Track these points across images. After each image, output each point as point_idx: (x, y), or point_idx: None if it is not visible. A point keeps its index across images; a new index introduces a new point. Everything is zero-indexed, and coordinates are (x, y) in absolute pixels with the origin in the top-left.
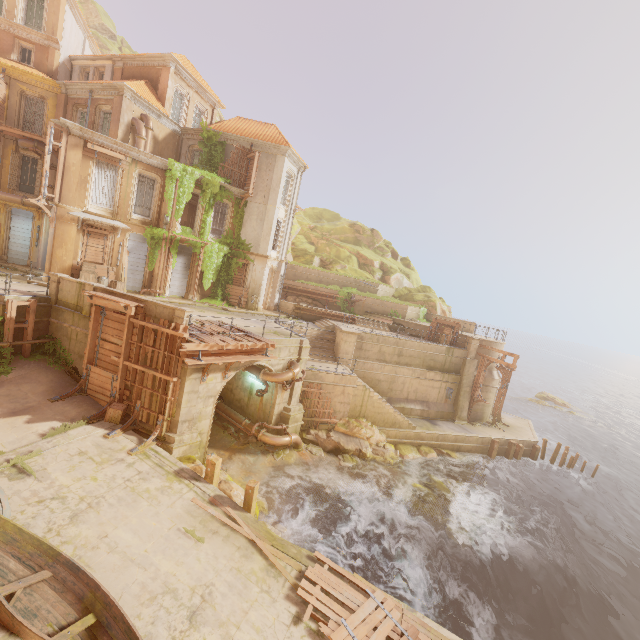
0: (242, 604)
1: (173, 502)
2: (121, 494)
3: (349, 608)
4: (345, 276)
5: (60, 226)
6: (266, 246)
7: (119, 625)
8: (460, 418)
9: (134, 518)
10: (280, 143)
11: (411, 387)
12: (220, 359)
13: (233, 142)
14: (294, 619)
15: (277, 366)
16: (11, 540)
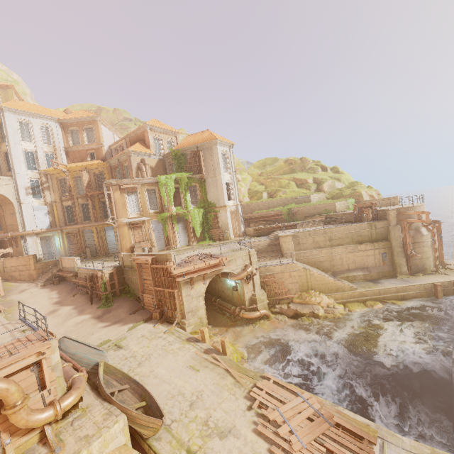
0: (218, 400)
1: (185, 354)
2: (160, 352)
3: (283, 402)
4: (284, 198)
5: (120, 229)
6: (223, 200)
7: (154, 405)
8: (401, 273)
9: (166, 363)
10: (211, 139)
11: (348, 260)
12: (195, 274)
13: (188, 151)
14: (248, 408)
15: (237, 270)
16: (113, 373)
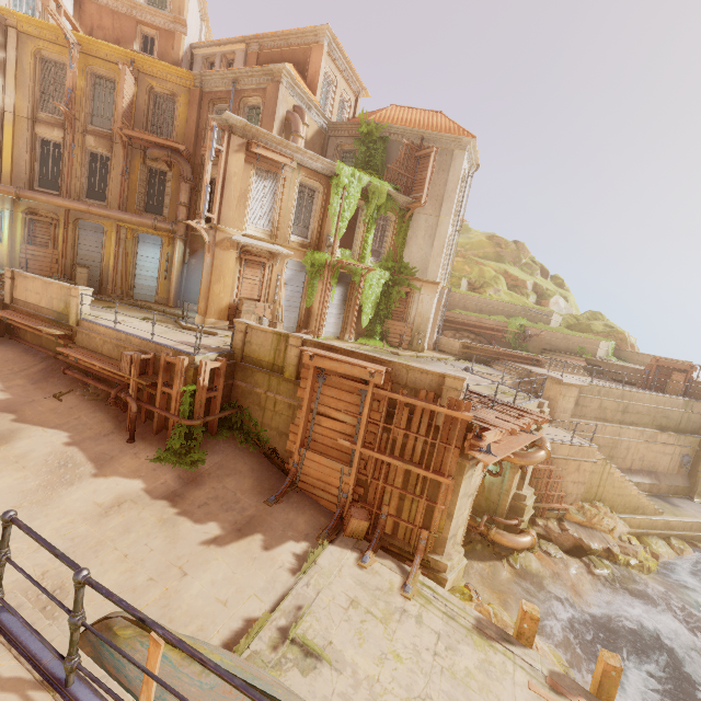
0: None
1: (512, 695)
2: (445, 686)
3: None
4: (511, 303)
5: (218, 255)
6: (436, 270)
7: None
8: (700, 495)
9: None
10: (461, 134)
11: (636, 453)
12: (504, 448)
13: (397, 137)
14: None
15: None
16: None
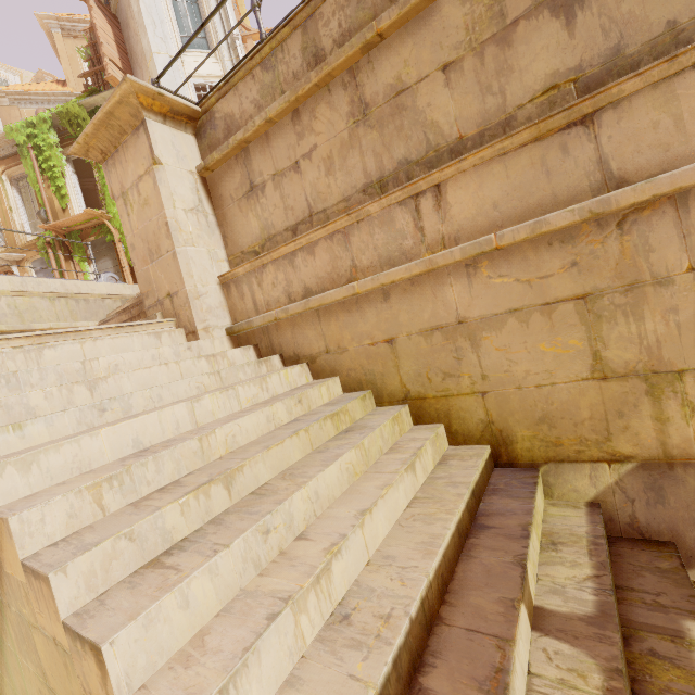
0: None
1: None
2: None
3: None
4: None
5: None
6: None
7: None
8: None
9: None
10: None
11: None
12: None
13: None
14: None
15: None
16: None
